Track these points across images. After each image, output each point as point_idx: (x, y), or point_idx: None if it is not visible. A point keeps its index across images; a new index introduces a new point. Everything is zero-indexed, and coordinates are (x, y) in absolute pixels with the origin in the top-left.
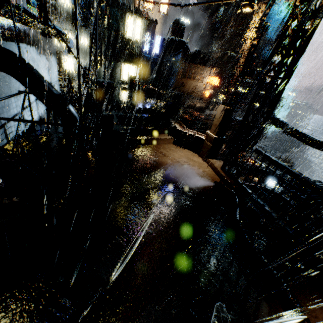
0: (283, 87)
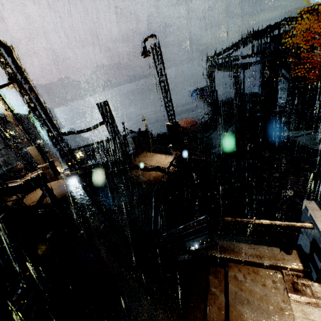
0: (52, 120)
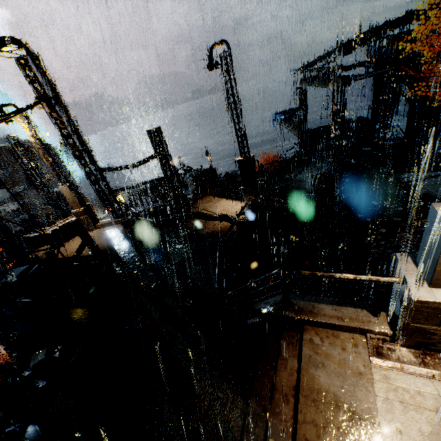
0: (90, 152)
